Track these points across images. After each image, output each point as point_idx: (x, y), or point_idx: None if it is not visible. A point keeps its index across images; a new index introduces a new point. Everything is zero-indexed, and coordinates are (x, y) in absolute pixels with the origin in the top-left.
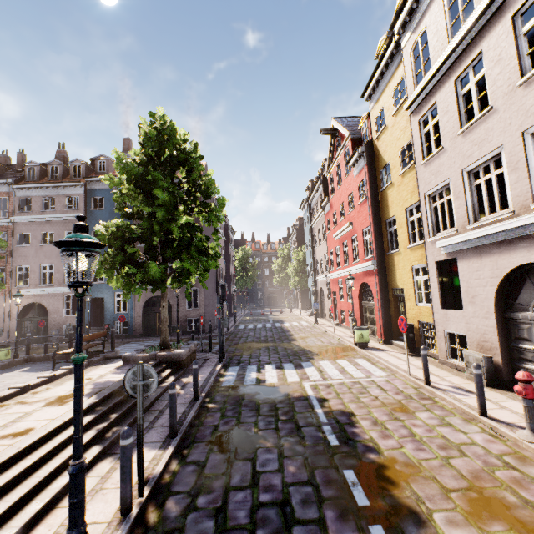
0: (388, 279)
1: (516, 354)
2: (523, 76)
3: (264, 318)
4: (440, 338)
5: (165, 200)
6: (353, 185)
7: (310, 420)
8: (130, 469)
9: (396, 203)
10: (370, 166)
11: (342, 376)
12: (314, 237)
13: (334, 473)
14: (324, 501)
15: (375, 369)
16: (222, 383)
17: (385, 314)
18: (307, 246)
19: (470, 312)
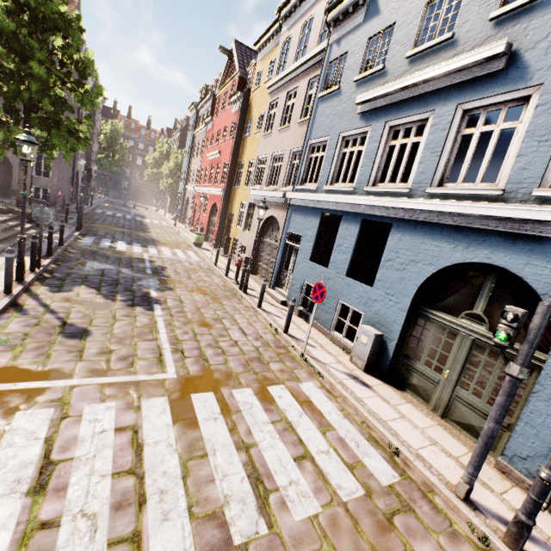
0: (229, 205)
1: (259, 258)
2: (301, 119)
3: (126, 210)
4: (238, 247)
5: (42, 76)
6: (230, 120)
7: (141, 266)
8: (37, 253)
9: (248, 153)
10: (242, 112)
11: (172, 256)
12: (194, 147)
13: (144, 279)
14: (136, 282)
15: (196, 257)
16: (81, 243)
17: (220, 229)
18: (186, 153)
19: (251, 235)
